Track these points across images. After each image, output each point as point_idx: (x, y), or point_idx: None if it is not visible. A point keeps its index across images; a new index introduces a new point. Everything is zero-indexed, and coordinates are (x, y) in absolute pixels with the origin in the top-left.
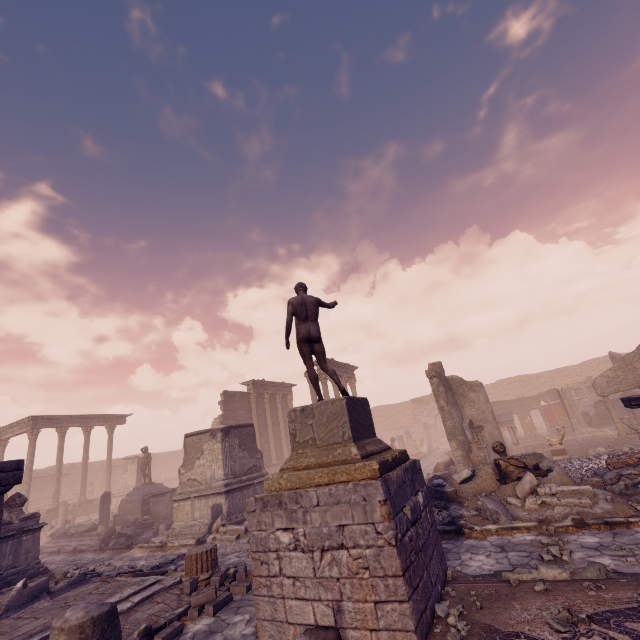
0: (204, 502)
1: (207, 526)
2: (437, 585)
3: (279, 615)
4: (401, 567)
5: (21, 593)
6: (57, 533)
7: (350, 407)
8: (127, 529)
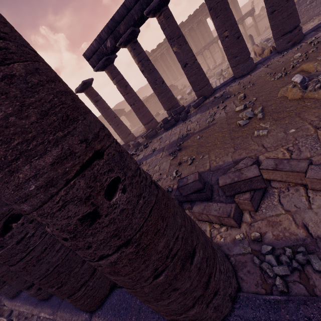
0: None
1: None
2: (320, 12)
3: None
4: None
5: (265, 29)
6: None
7: None
8: None
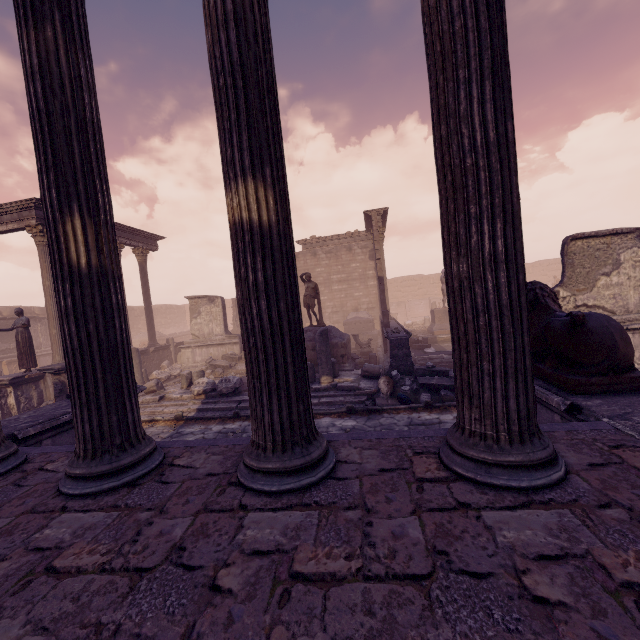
0: None
1: None
2: None
3: None
4: None
5: None
6: (224, 389)
7: None
8: (435, 378)
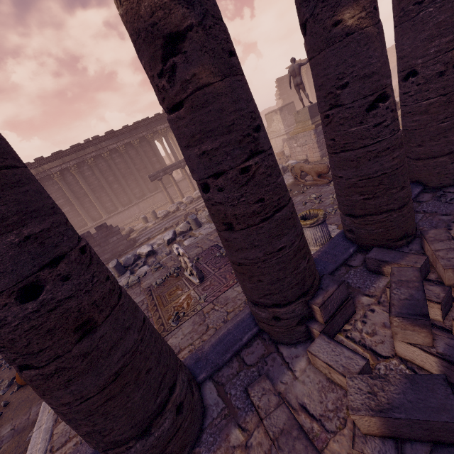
0: (279, 139)
1: (282, 146)
2: None
3: (296, 159)
4: (317, 146)
5: None
6: None
7: (310, 110)
8: None
